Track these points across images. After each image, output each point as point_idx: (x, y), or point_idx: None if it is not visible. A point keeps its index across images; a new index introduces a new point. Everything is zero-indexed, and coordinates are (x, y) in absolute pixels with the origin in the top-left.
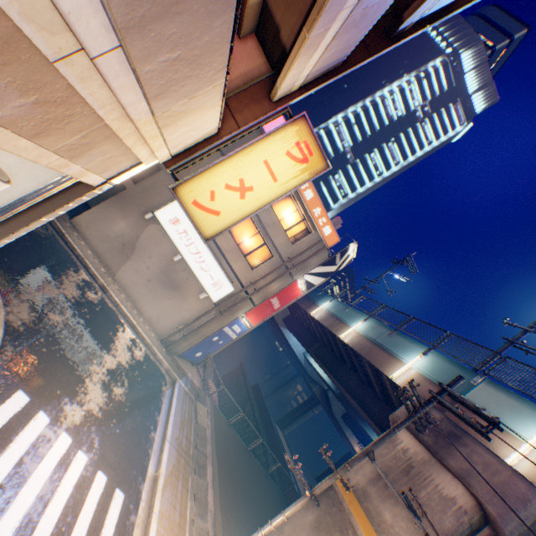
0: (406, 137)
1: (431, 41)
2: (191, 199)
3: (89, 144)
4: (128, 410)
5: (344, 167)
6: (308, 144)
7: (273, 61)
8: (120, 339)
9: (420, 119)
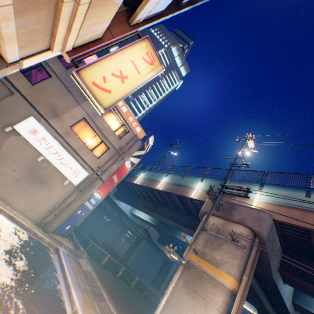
0: (156, 87)
1: (158, 40)
2: (90, 81)
3: (36, 0)
4: (34, 275)
5: (129, 103)
6: (152, 54)
7: (127, 1)
8: (4, 228)
9: (160, 78)
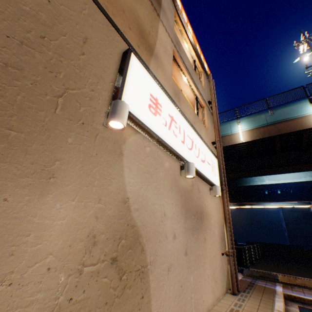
0: None
1: None
2: None
3: None
4: None
5: None
6: None
7: None
8: None
9: None
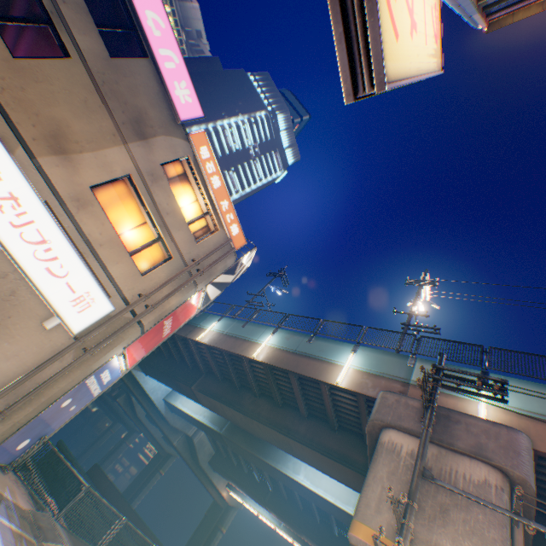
0: (244, 170)
1: (258, 95)
2: None
3: None
4: None
5: None
6: (437, 19)
7: None
8: None
9: (253, 157)
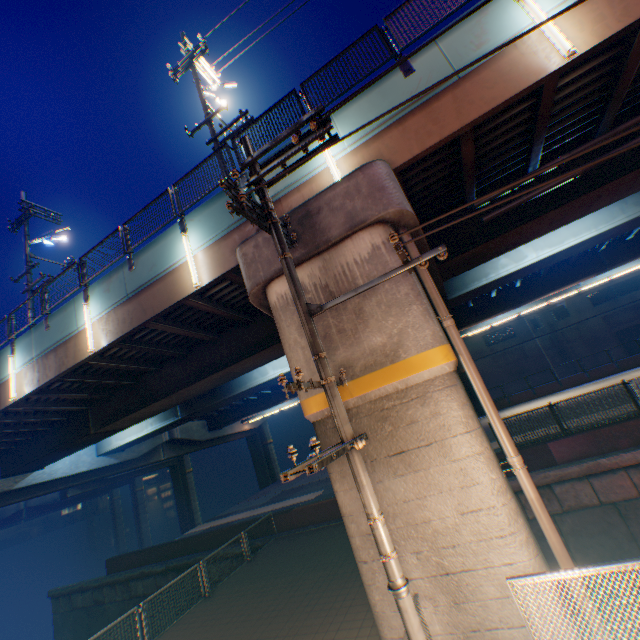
0: None
1: None
2: None
3: None
4: None
5: None
6: None
7: None
8: None
9: None
